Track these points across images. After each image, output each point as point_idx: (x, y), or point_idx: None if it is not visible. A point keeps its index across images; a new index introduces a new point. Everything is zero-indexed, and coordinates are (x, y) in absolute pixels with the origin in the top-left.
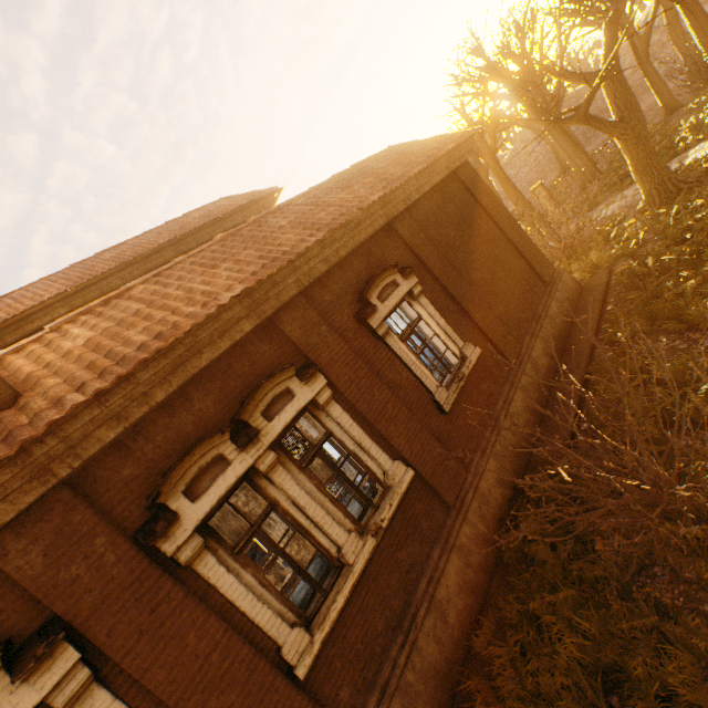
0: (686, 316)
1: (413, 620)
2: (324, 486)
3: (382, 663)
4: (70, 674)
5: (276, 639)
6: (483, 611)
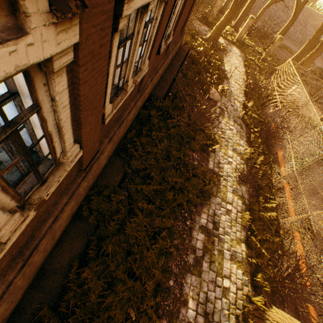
0: (205, 87)
1: (122, 122)
2: (139, 47)
3: (110, 131)
4: (66, 49)
5: (105, 104)
6: (130, 129)
